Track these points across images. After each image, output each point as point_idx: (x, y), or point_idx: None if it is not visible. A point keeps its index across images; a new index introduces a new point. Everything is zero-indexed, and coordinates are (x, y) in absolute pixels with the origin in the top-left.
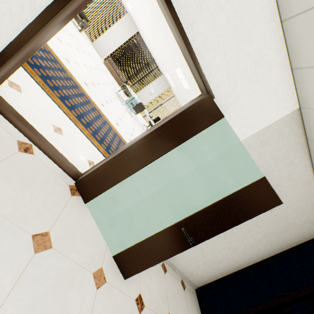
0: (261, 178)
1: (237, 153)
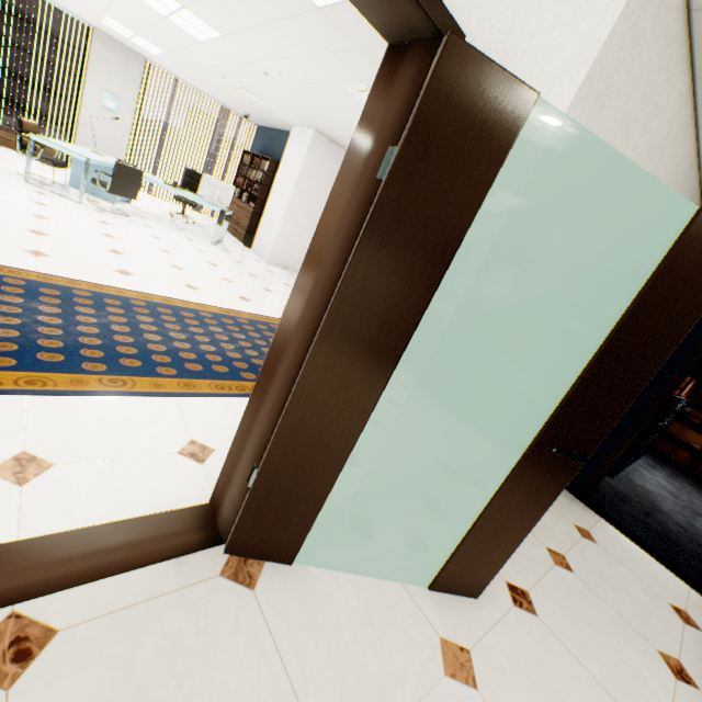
0: (695, 220)
1: (549, 175)
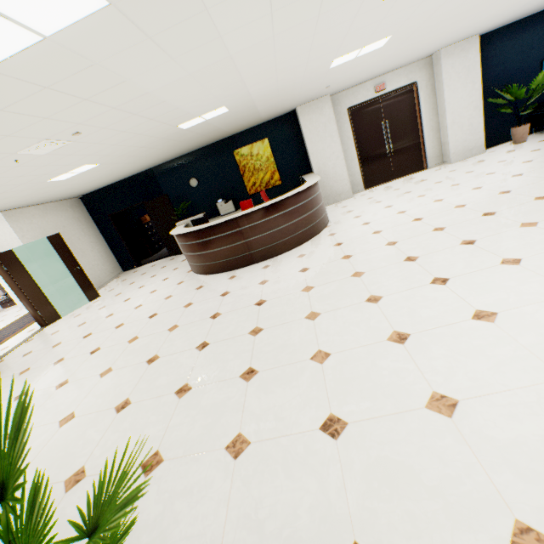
0: (48, 238)
1: (28, 243)
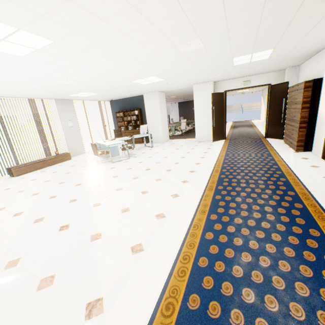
0: None
1: None
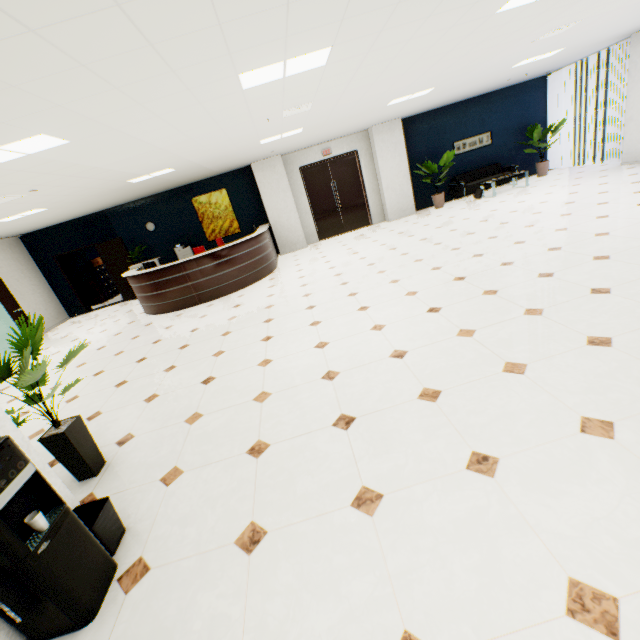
0: None
1: None
